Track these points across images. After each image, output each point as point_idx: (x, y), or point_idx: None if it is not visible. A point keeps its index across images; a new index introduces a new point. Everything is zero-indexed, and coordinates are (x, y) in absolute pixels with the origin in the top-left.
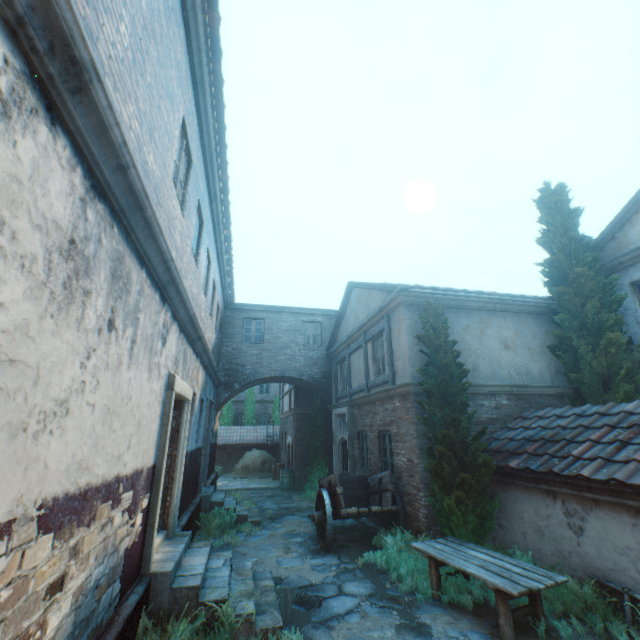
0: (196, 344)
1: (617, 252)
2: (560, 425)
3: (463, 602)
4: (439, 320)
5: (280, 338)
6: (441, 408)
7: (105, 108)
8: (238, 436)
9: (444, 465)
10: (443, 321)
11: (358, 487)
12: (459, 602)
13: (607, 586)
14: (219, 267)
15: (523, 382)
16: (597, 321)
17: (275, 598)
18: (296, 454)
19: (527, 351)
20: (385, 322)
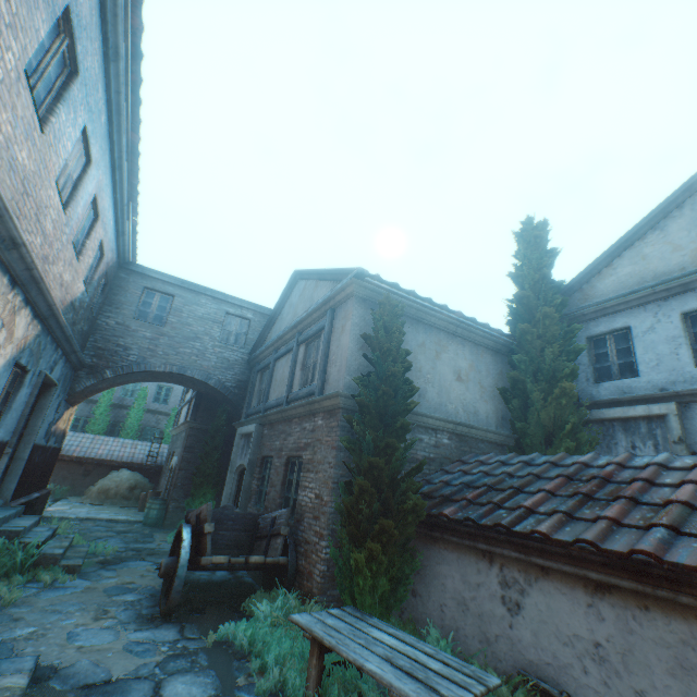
0: (6, 253)
1: (582, 304)
2: (507, 472)
3: None
4: (395, 322)
5: (191, 325)
6: (375, 430)
7: None
8: (107, 450)
9: (363, 505)
10: (400, 324)
11: (243, 528)
12: None
13: (540, 688)
14: (114, 192)
15: (469, 422)
16: (553, 369)
17: None
18: (177, 480)
19: (479, 389)
20: (328, 318)
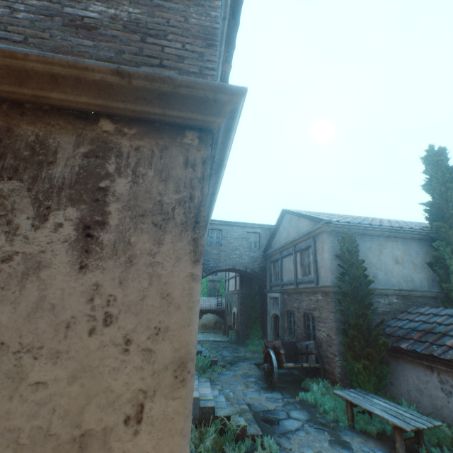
0: None
1: None
2: (436, 321)
3: (369, 430)
4: (352, 245)
5: (232, 243)
6: (353, 304)
7: (221, 176)
8: None
9: (355, 342)
10: (355, 246)
11: (290, 348)
12: (366, 430)
13: None
14: None
15: (408, 287)
16: None
17: (252, 417)
18: (240, 320)
19: (412, 265)
20: (312, 241)
